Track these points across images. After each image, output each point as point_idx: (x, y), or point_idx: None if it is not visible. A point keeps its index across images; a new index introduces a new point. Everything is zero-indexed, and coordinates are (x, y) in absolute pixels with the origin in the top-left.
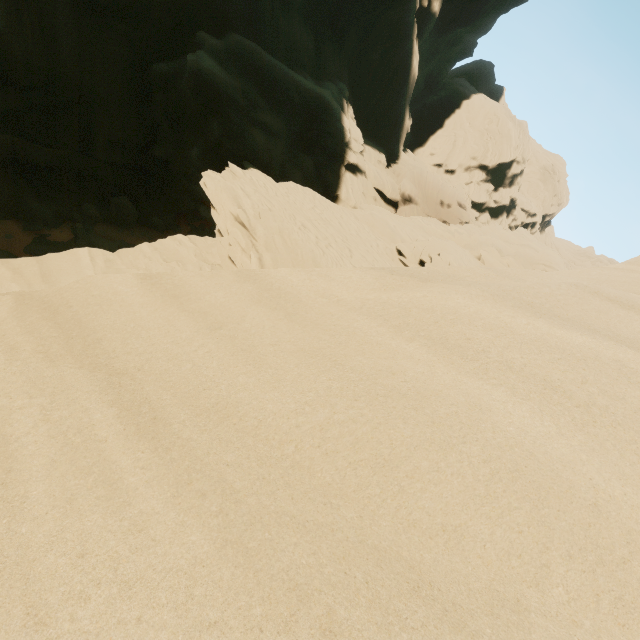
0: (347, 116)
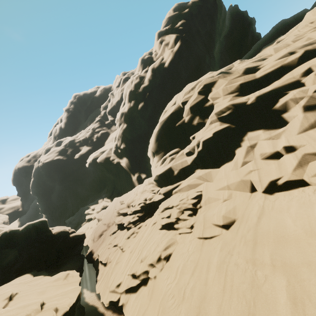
0: (99, 203)
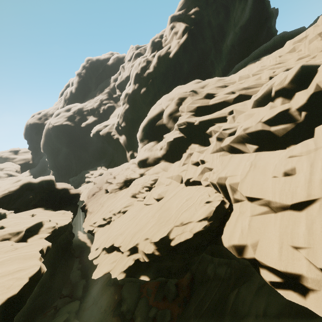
0: (98, 170)
